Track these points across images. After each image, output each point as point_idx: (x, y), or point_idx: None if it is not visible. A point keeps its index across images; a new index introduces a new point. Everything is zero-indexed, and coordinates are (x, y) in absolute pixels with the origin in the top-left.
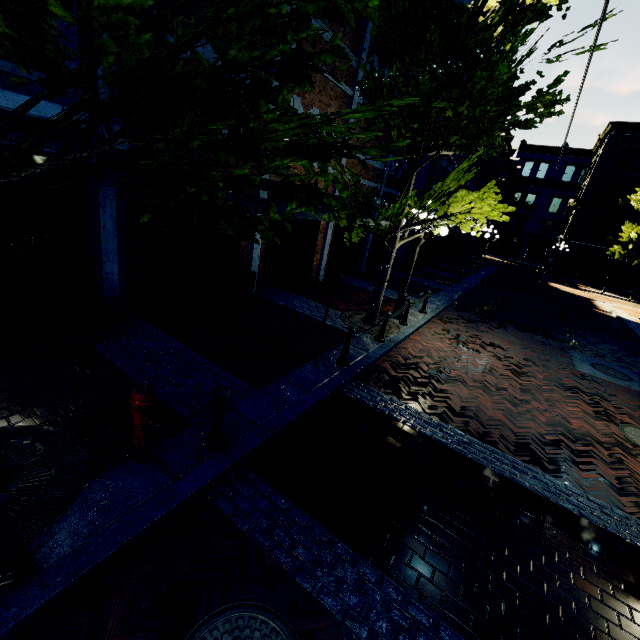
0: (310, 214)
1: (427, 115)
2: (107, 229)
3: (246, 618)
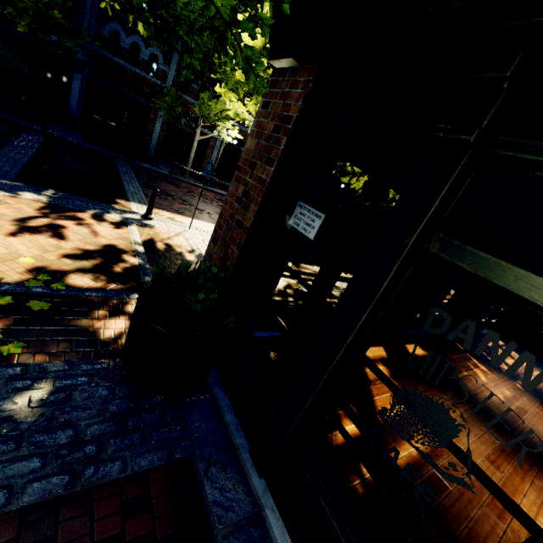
0: (141, 99)
1: (190, 66)
2: (75, 89)
3: (4, 127)
